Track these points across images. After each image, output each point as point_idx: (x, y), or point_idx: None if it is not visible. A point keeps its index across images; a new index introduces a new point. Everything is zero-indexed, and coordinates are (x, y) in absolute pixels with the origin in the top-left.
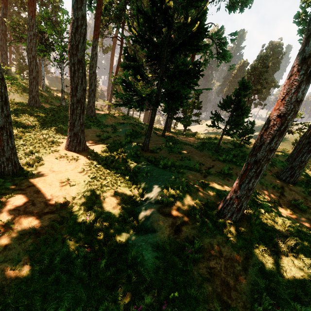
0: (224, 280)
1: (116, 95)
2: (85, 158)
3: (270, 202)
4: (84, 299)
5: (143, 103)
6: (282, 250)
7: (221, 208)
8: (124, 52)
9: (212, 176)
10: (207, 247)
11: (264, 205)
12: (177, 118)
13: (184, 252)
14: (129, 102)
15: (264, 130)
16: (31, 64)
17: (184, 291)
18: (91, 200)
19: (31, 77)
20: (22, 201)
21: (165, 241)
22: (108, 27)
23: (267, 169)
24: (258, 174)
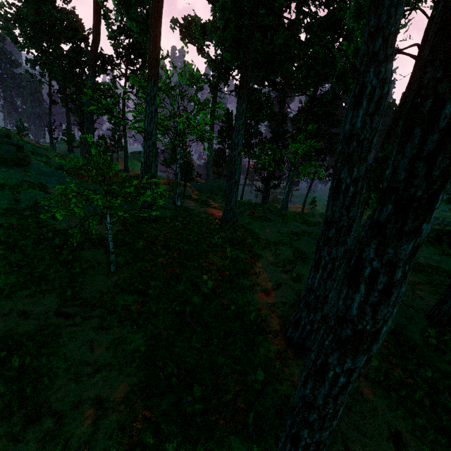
0: None
1: None
2: (366, 380)
3: None
4: None
5: None
6: None
7: None
8: None
9: None
10: None
11: None
12: None
13: None
14: None
15: None
16: (150, 156)
17: None
18: None
19: (149, 175)
20: None
21: None
22: (228, 77)
23: None
24: None
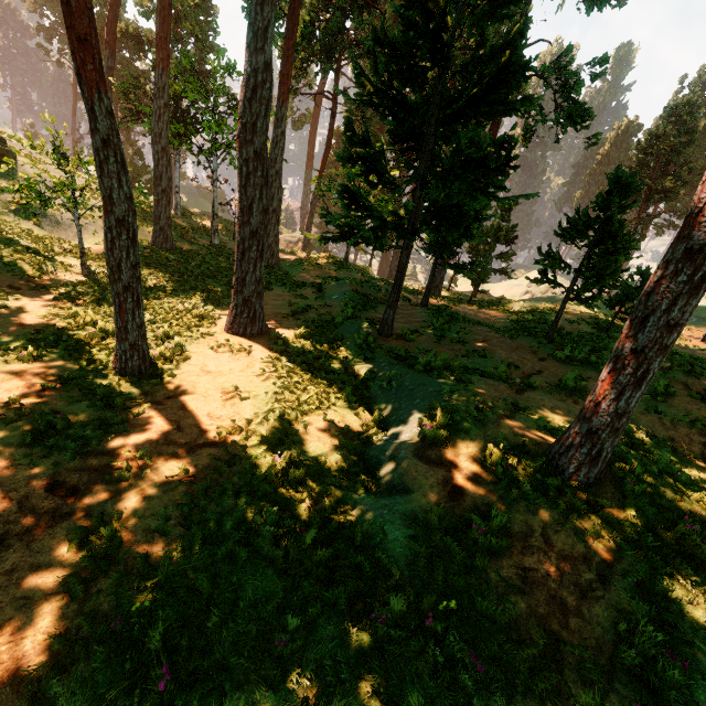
0: (555, 595)
1: (328, 218)
2: (264, 349)
3: (679, 454)
4: (280, 592)
5: (384, 233)
6: (695, 551)
7: (553, 455)
8: (345, 129)
9: (537, 392)
10: (519, 529)
11: (660, 457)
12: (457, 266)
13: (470, 533)
14: (353, 233)
15: (655, 283)
16: (160, 165)
17: (469, 602)
18: (281, 428)
19: (159, 190)
20: (160, 423)
21: (431, 511)
22: (306, 74)
23: (680, 382)
24: (641, 379)
